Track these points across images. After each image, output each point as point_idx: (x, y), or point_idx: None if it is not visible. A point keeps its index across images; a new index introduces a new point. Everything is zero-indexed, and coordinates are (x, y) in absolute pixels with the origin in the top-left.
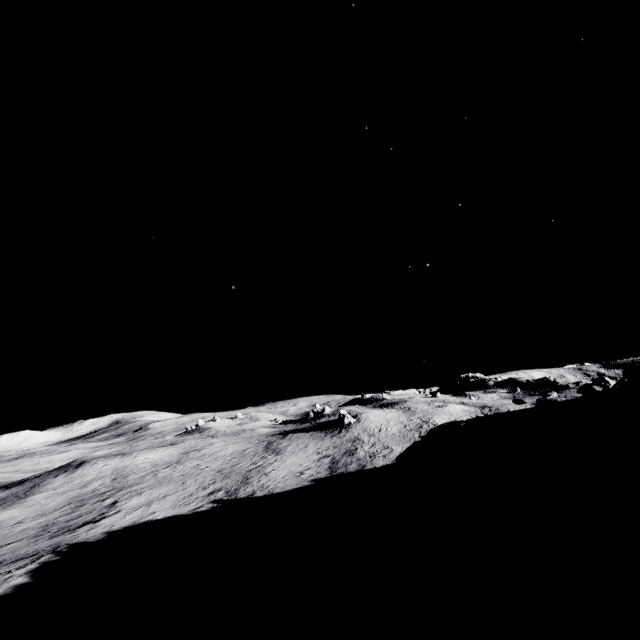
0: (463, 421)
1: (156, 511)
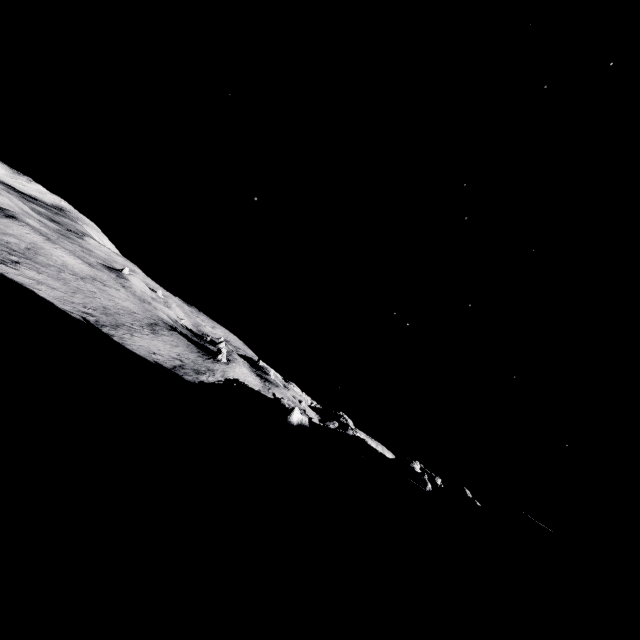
0: (246, 385)
1: (42, 290)
